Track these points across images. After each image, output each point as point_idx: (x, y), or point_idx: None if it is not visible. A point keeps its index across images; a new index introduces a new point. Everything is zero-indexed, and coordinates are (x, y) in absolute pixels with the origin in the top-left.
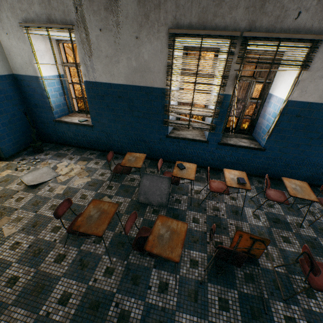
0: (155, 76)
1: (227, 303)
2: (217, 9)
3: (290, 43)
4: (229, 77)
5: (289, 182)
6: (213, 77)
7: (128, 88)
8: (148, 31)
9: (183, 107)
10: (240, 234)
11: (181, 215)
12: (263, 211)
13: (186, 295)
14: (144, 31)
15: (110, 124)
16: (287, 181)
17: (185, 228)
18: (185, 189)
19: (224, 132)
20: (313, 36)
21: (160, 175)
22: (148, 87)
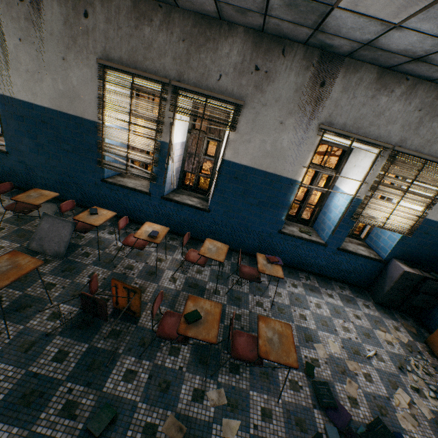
0: (86, 106)
1: (66, 355)
2: (147, 53)
3: (218, 102)
4: (165, 124)
5: (210, 243)
6: (148, 120)
7: (54, 113)
8: (77, 55)
9: (120, 148)
10: (116, 284)
11: (79, 268)
12: (187, 275)
13: (18, 346)
14: (71, 53)
15: (32, 155)
16: (209, 242)
17: (36, 265)
18: (107, 244)
19: (180, 188)
20: (233, 100)
21: (64, 218)
22: (79, 117)
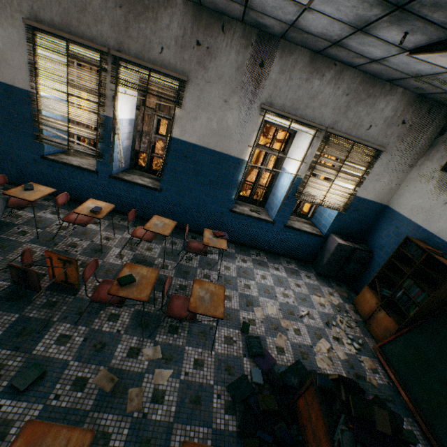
0: (16, 73)
1: None
2: (81, 17)
3: (161, 76)
4: (108, 97)
5: (158, 220)
6: (89, 92)
7: None
8: None
9: (59, 122)
10: (50, 256)
11: (14, 246)
12: (135, 252)
13: None
14: None
15: None
16: (157, 218)
17: None
18: (49, 223)
19: (132, 169)
20: (177, 75)
21: None
22: (8, 85)
